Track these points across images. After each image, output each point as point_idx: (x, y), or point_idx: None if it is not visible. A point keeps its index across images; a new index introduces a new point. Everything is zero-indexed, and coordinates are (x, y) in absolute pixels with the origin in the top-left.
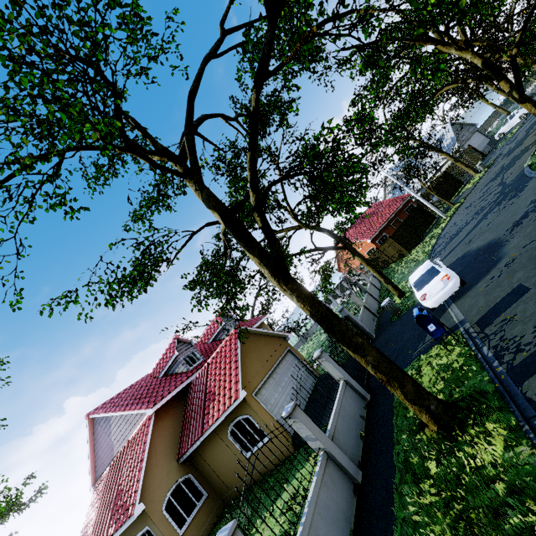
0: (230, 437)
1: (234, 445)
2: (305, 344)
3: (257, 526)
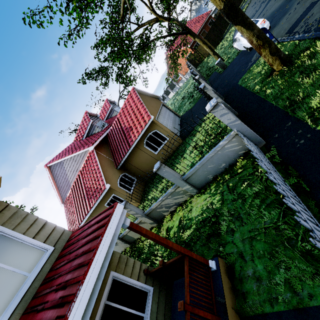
0: (145, 146)
1: (148, 150)
2: None
3: (177, 166)
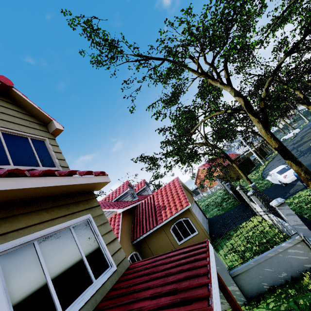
0: (171, 231)
1: (173, 236)
2: None
3: None
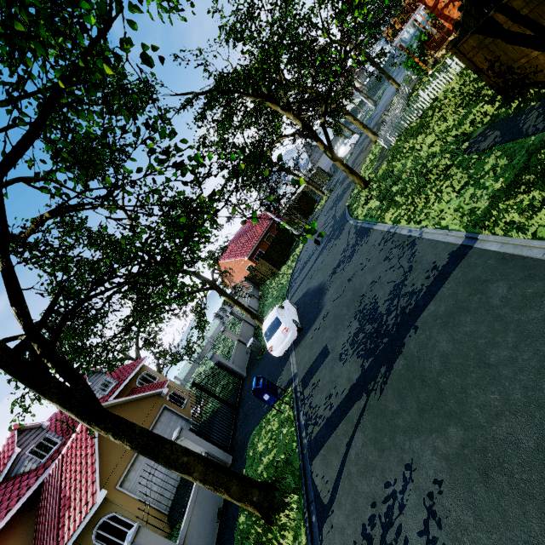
0: (97, 542)
1: None
2: (200, 367)
3: None
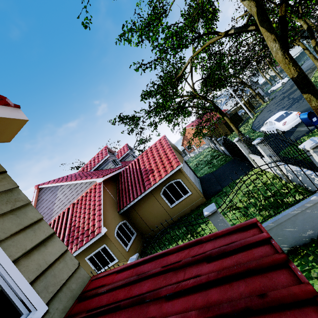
0: (162, 195)
1: (164, 200)
2: None
3: (202, 227)
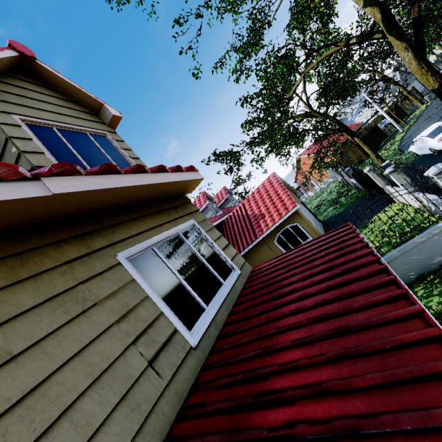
0: (276, 242)
1: (278, 248)
2: None
3: None
